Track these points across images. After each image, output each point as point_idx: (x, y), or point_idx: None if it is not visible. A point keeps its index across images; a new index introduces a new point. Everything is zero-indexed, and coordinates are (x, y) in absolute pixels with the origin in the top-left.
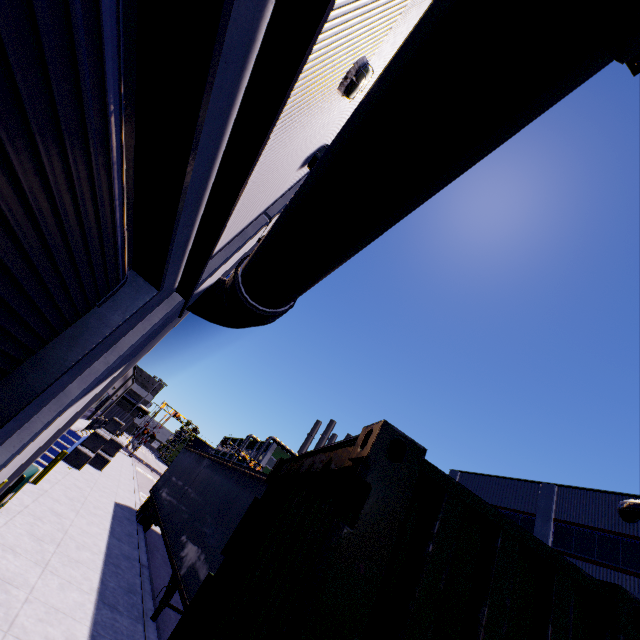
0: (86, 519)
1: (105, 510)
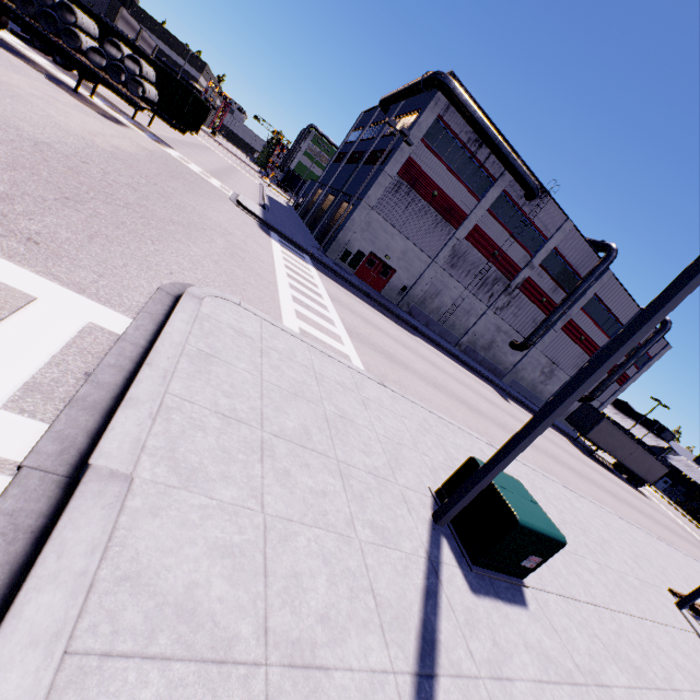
0: None
1: None
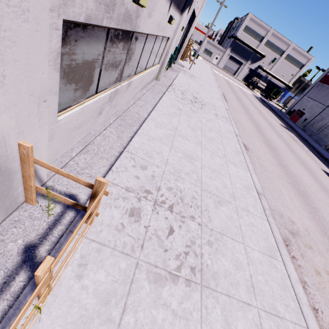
0: None
1: None
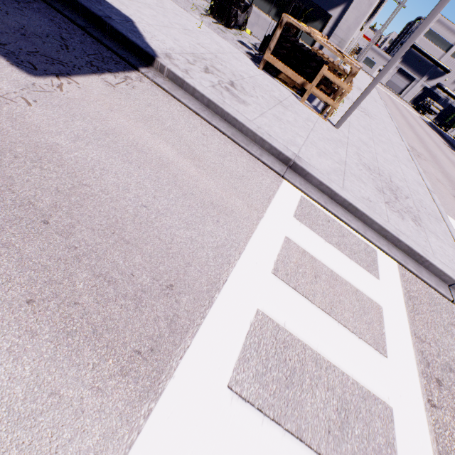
0: None
1: None
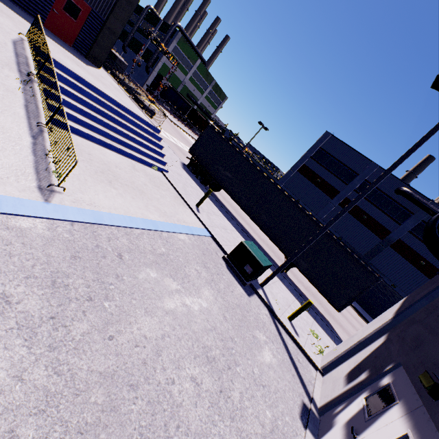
0: (219, 216)
1: (199, 190)
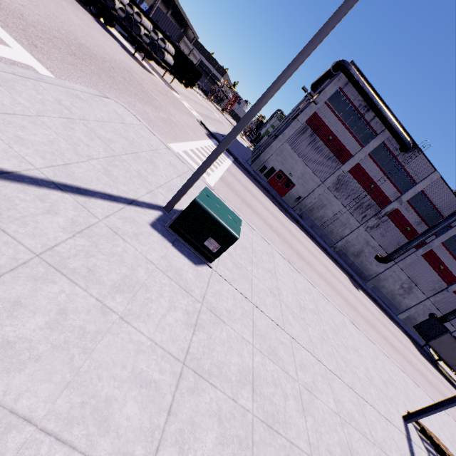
0: None
1: None
